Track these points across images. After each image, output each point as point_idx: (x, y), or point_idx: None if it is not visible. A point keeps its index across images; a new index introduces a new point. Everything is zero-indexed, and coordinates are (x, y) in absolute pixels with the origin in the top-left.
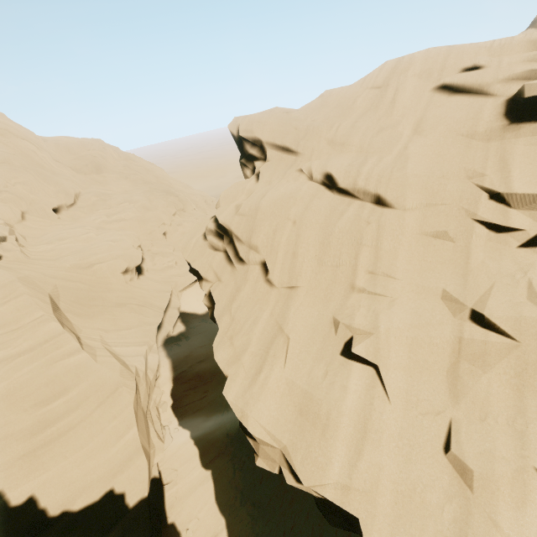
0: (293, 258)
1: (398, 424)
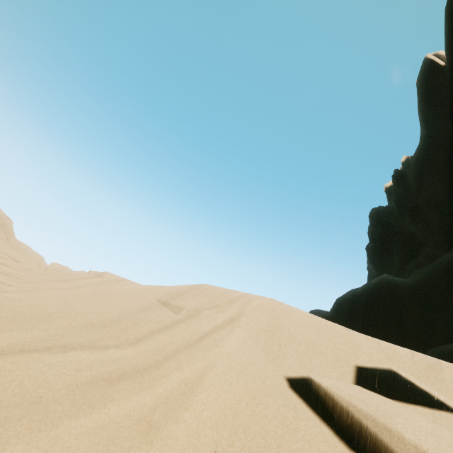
0: None
1: None
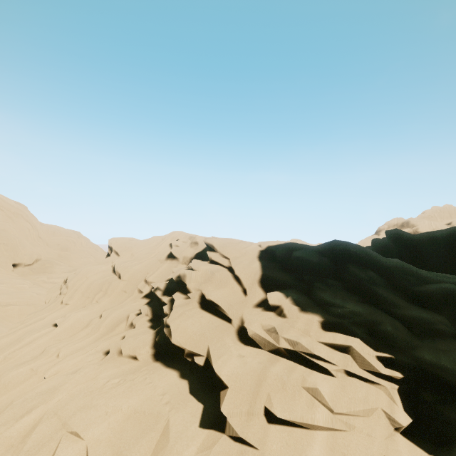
0: (75, 291)
1: (43, 341)
